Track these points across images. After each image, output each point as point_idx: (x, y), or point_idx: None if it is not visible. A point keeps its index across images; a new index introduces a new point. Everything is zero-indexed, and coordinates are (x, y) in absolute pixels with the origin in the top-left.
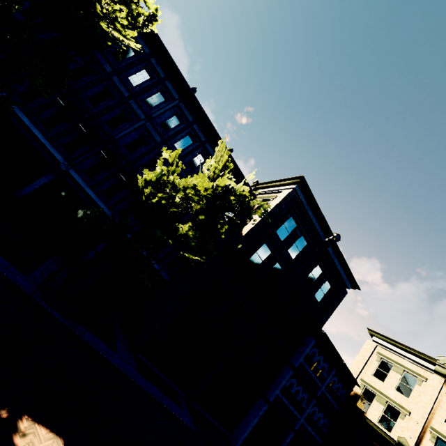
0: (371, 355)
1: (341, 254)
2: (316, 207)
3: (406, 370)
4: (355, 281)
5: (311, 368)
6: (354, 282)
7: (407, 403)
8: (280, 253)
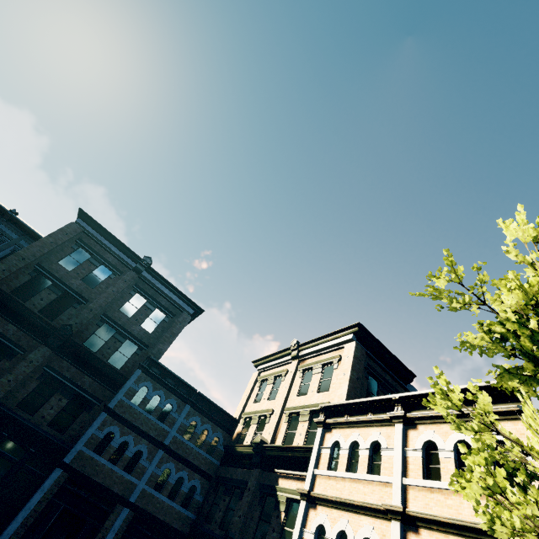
0: (254, 385)
1: (162, 276)
2: (110, 235)
3: (275, 375)
4: (194, 303)
5: (150, 411)
6: (194, 304)
7: (273, 405)
8: (68, 282)
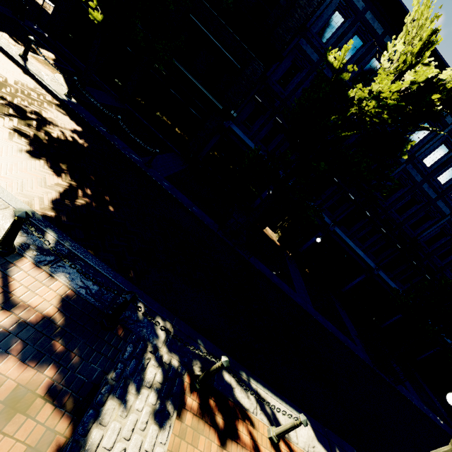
0: None
1: None
2: None
3: None
4: None
5: None
6: None
7: None
8: None
